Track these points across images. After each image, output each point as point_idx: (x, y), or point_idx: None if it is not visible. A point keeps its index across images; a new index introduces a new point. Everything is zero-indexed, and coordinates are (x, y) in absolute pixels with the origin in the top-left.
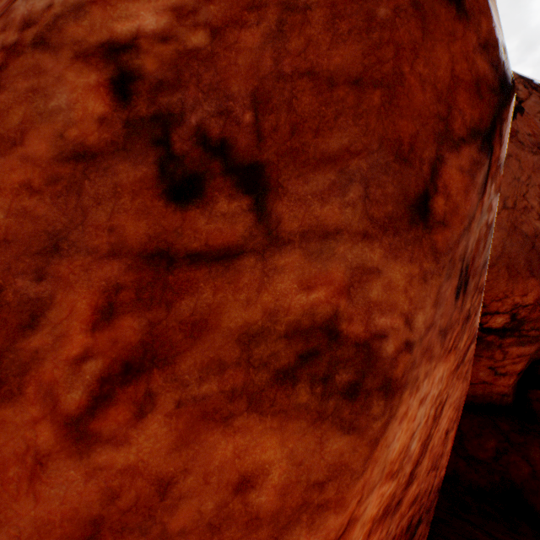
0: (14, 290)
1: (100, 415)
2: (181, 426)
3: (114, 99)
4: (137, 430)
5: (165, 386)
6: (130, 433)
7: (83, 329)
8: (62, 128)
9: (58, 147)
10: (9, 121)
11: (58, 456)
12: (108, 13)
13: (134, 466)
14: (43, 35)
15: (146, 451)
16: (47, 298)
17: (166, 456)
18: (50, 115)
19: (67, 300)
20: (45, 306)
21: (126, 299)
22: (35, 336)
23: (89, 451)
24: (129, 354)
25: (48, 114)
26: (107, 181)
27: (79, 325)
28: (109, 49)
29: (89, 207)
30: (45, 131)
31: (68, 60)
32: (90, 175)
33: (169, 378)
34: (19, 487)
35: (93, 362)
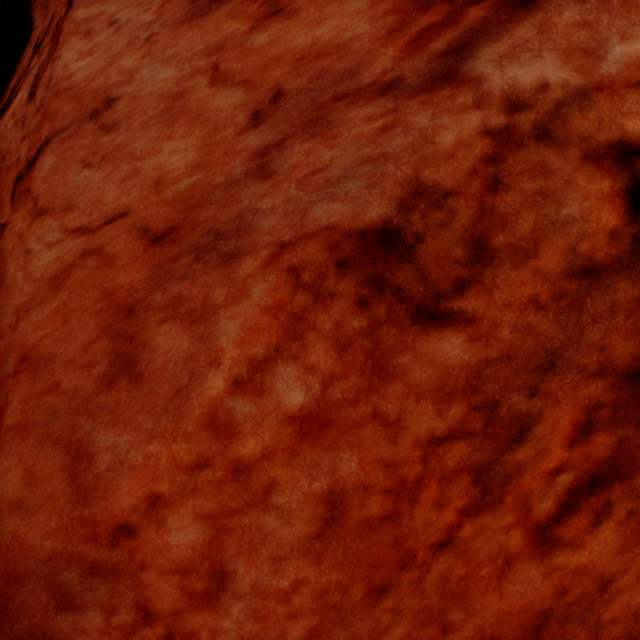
0: (507, 405)
1: (563, 522)
2: (627, 532)
3: (626, 211)
4: (590, 536)
5: (620, 497)
6: (584, 538)
7: (561, 444)
8: (574, 241)
9: (567, 261)
10: (518, 228)
11: (523, 558)
12: (615, 104)
13: (583, 566)
14: (544, 124)
15: (594, 554)
16: (535, 414)
17: (610, 558)
18: (561, 224)
19: (551, 416)
20: (531, 422)
21: (602, 417)
22: (519, 449)
23: (549, 554)
24: (596, 468)
25: (559, 223)
26: (605, 299)
27: (558, 440)
28: (619, 151)
29: (585, 325)
30: (558, 243)
31: (575, 160)
32: (591, 292)
33: (624, 490)
34: (487, 584)
35: (564, 474)
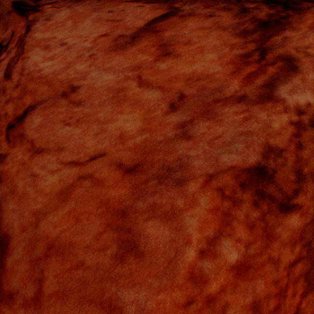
0: (313, 242)
1: None
2: None
3: None
4: None
5: None
6: None
7: None
8: None
9: None
10: (311, 164)
11: None
12: None
13: None
14: (312, 120)
15: None
16: None
17: None
18: None
19: None
20: None
21: None
22: None
23: None
24: None
25: None
26: None
27: None
28: None
29: None
30: None
31: None
32: None
33: None
34: None
35: None
